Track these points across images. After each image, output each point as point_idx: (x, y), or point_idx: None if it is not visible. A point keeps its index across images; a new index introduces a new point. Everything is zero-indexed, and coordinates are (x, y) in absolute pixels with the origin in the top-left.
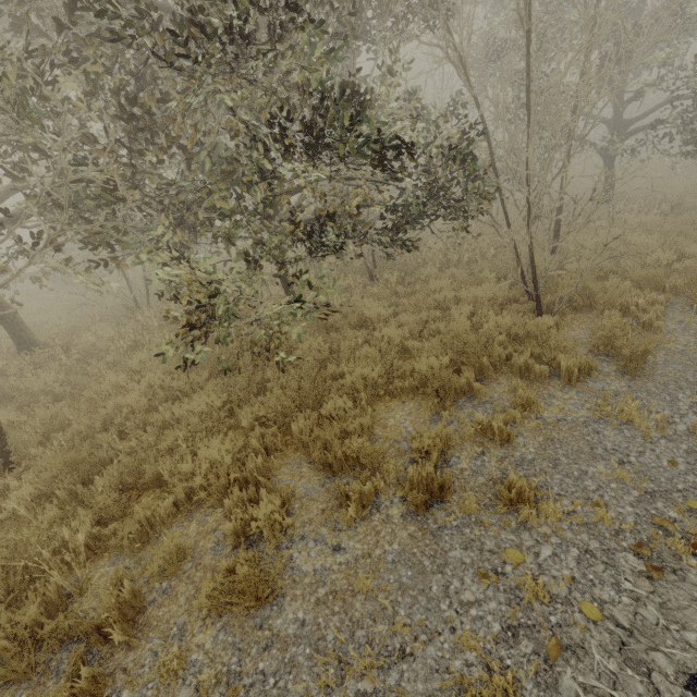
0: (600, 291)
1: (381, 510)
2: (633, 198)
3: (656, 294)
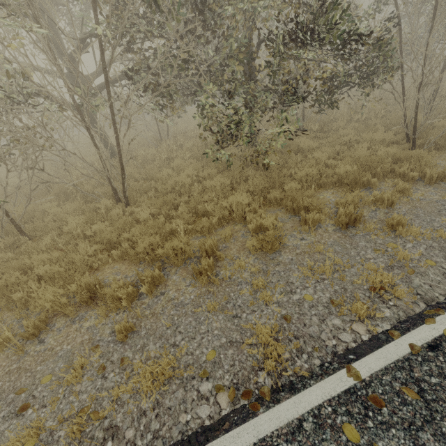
0: None
1: (322, 228)
2: None
3: None
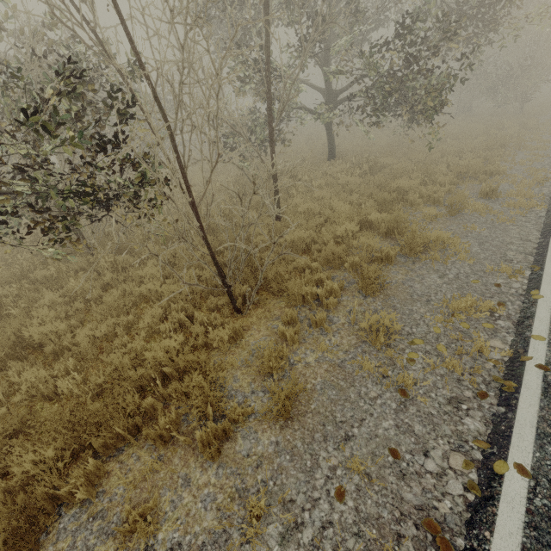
0: (285, 281)
1: None
2: (347, 157)
3: (331, 282)
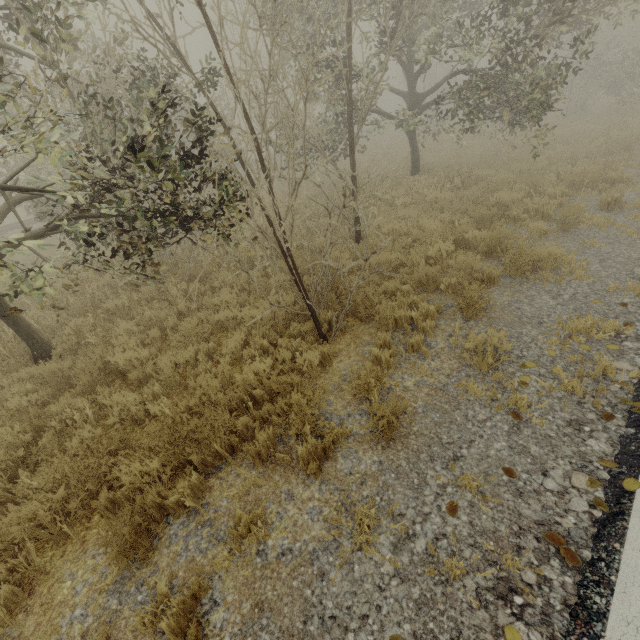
0: (375, 304)
1: None
2: (434, 170)
3: (427, 304)
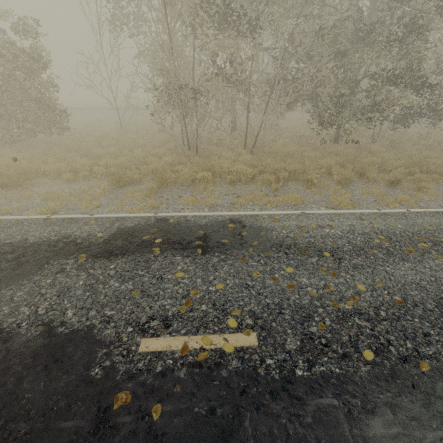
0: None
1: (376, 183)
2: None
3: None
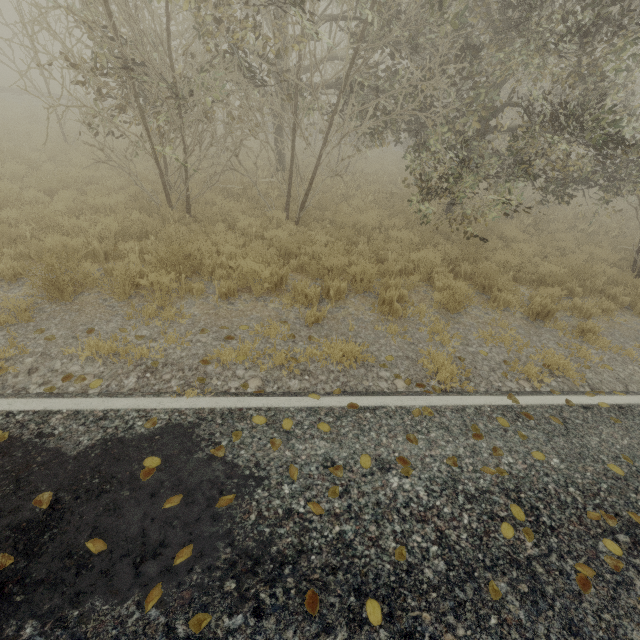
0: None
1: (509, 312)
2: None
3: None
